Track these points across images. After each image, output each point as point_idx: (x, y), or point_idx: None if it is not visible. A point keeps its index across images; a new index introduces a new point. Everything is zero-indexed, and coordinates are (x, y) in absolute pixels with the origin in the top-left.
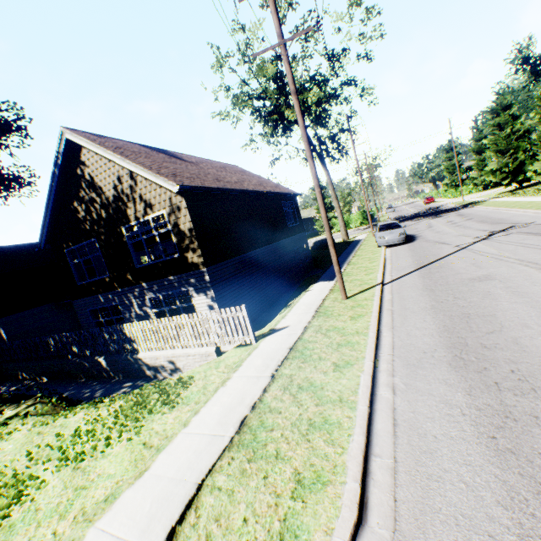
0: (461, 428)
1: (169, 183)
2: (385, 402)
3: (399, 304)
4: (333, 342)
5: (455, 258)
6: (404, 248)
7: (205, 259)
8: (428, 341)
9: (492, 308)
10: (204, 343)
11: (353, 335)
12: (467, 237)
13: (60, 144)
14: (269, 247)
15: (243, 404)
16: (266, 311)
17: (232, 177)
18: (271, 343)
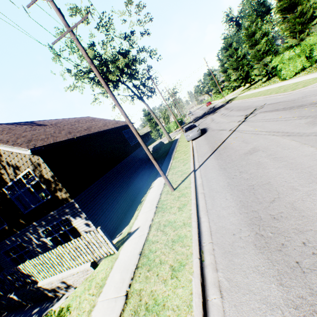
0: None
1: (22, 149)
2: (217, 312)
3: (207, 186)
4: (169, 239)
5: (231, 139)
6: (202, 139)
7: (71, 193)
8: (233, 220)
9: (266, 176)
10: (82, 262)
11: (182, 227)
12: (234, 122)
13: None
14: (121, 163)
15: None
16: (131, 207)
17: (83, 126)
18: (127, 250)
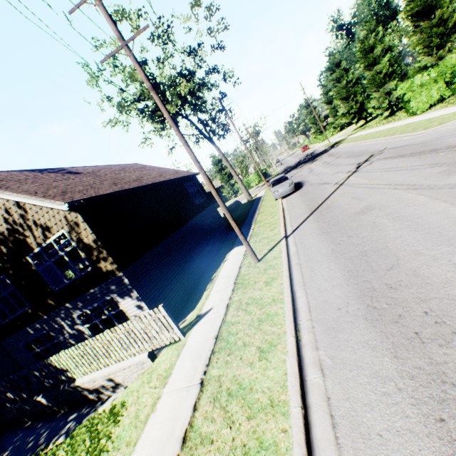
0: (404, 412)
1: (57, 203)
2: (318, 391)
3: (304, 256)
4: (254, 319)
5: (337, 195)
6: (296, 196)
7: (119, 264)
8: (338, 293)
9: (382, 239)
10: (136, 352)
11: (271, 304)
12: (342, 174)
13: None
14: (183, 228)
15: (174, 437)
16: (196, 287)
17: (131, 175)
18: (198, 335)
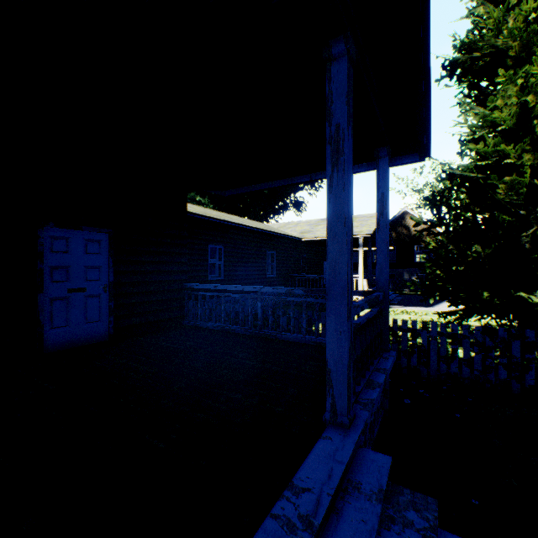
0: None
1: None
2: None
3: None
4: None
5: None
6: None
7: None
8: None
9: None
10: None
11: None
12: None
13: (400, 211)
14: None
15: None
16: None
17: None
18: None
